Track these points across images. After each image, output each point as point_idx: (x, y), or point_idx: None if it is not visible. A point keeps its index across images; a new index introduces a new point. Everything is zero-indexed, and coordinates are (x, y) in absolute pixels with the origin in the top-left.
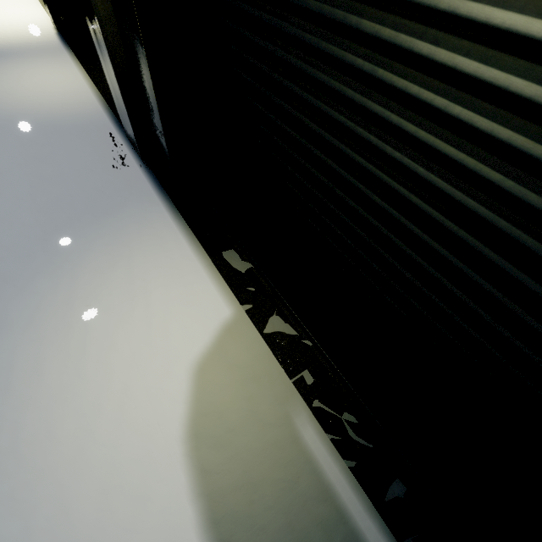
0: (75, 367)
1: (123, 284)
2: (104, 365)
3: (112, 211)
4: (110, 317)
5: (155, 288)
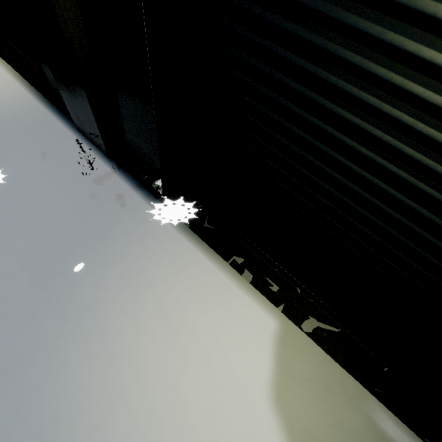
0: None
1: (160, 323)
2: (186, 430)
3: (105, 231)
4: (165, 368)
5: (195, 317)
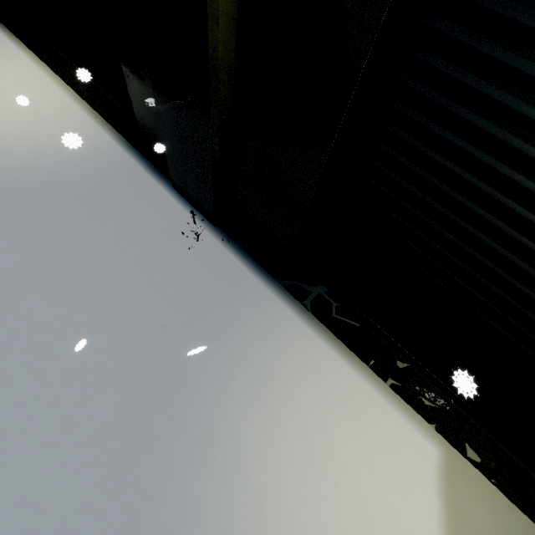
0: None
1: (302, 449)
2: None
3: (222, 324)
4: (315, 509)
5: (342, 442)
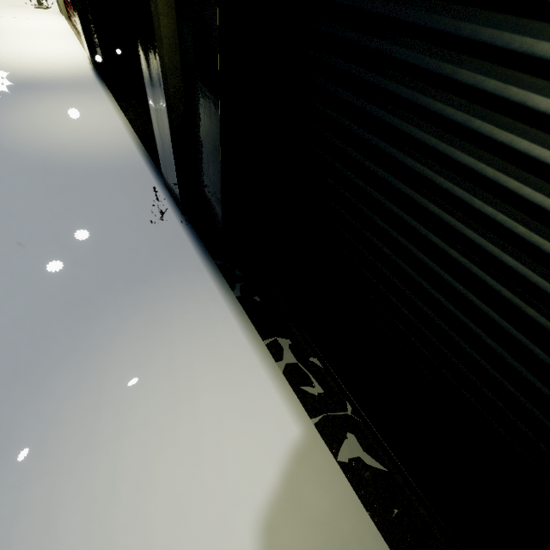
0: (101, 521)
1: (163, 384)
2: (140, 517)
3: (149, 277)
4: (148, 434)
5: (203, 390)
